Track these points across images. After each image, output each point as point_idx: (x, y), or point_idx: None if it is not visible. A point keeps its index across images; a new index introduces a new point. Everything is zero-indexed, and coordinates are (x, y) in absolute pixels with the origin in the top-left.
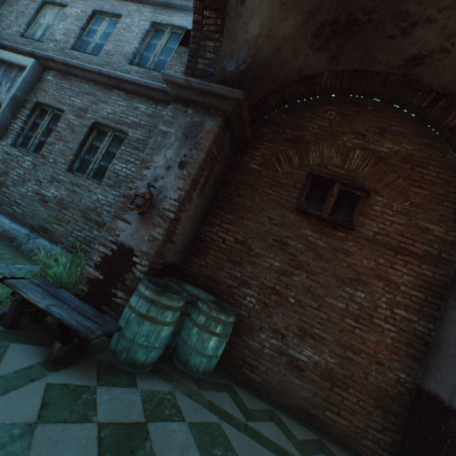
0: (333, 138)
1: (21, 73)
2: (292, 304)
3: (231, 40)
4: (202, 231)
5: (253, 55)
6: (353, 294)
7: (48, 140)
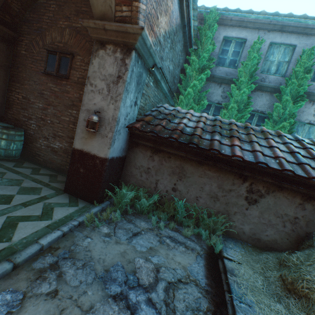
0: (56, 24)
1: None
2: (50, 124)
3: None
4: (9, 96)
5: None
6: (72, 113)
7: None
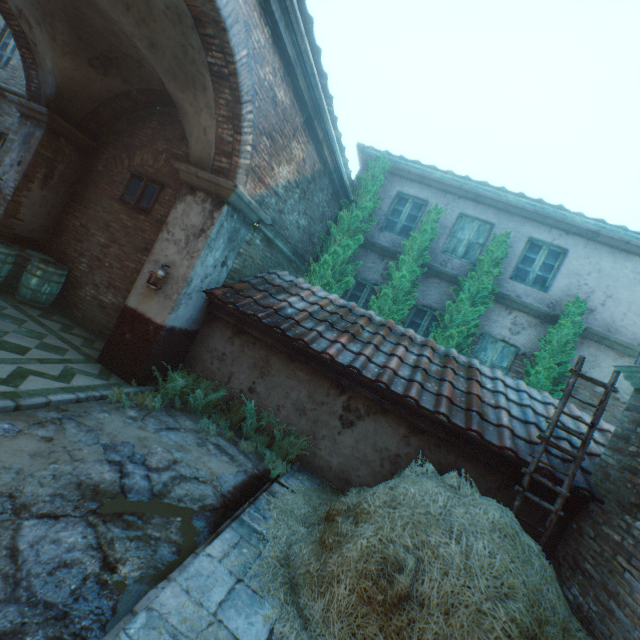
0: (152, 144)
1: None
2: (107, 267)
3: (43, 71)
4: (63, 219)
5: (56, 82)
6: (142, 259)
7: None
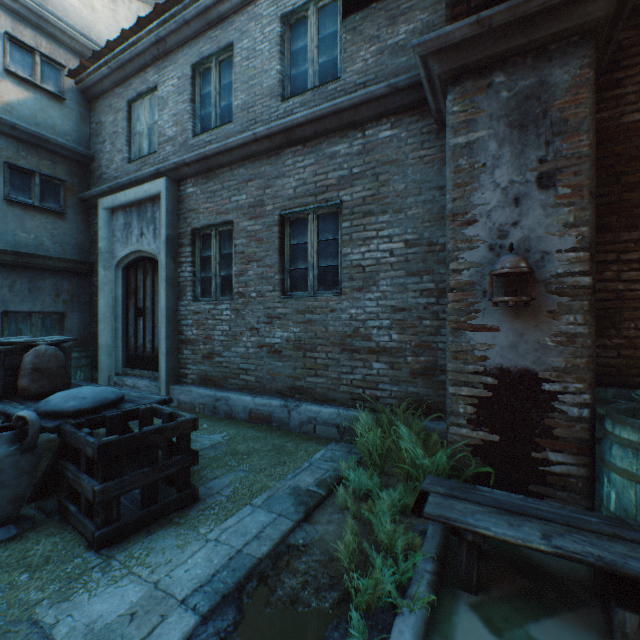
0: None
1: (157, 206)
2: None
3: None
4: None
5: None
6: None
7: (235, 271)
